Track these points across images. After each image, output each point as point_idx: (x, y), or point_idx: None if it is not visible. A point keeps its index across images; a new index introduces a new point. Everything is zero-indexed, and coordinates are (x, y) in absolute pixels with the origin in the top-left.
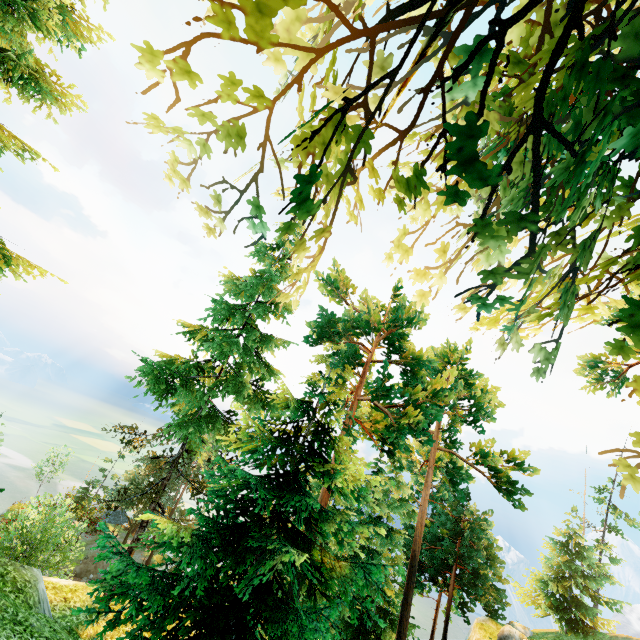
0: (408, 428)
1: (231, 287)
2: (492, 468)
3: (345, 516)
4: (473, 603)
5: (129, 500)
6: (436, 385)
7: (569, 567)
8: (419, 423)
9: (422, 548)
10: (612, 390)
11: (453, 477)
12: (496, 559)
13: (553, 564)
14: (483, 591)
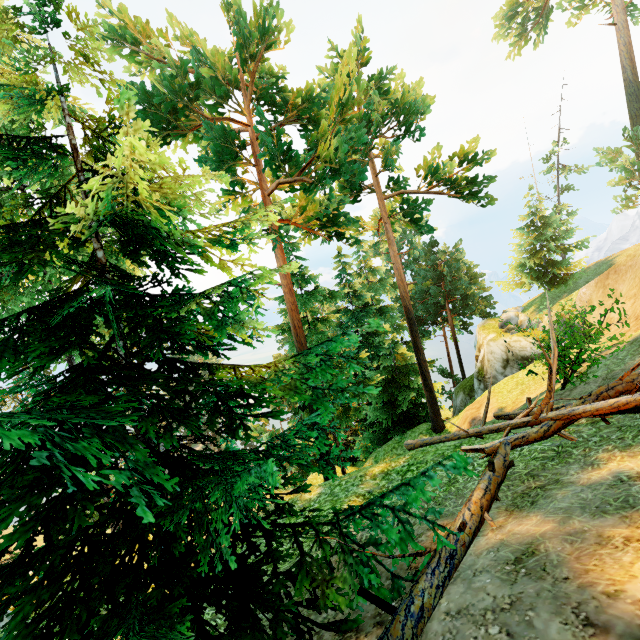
0: (332, 177)
1: None
2: (447, 182)
3: (329, 320)
4: (470, 318)
5: None
6: (337, 95)
7: (539, 240)
8: (342, 163)
9: (416, 307)
10: (538, 37)
11: (412, 216)
12: (477, 276)
13: (525, 246)
14: (474, 306)
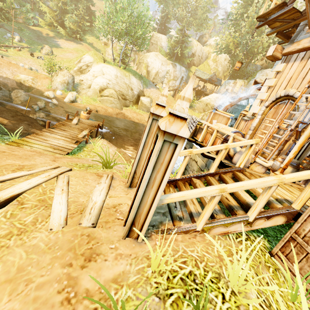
0: None
1: None
2: None
3: None
4: None
5: None
6: None
7: None
8: None
9: None
10: None
11: None
12: None
13: None
14: None
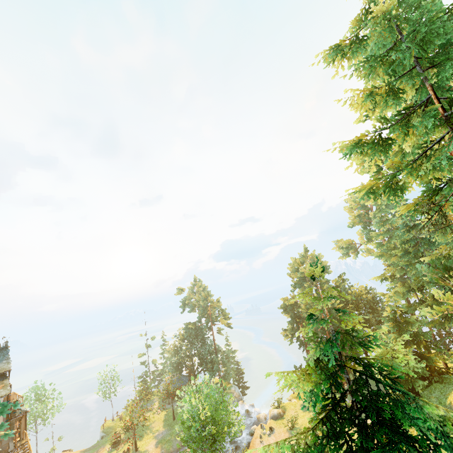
0: None
1: (379, 28)
2: None
3: None
4: None
5: (180, 366)
6: None
7: None
8: None
9: None
10: None
11: None
12: None
13: None
14: None
